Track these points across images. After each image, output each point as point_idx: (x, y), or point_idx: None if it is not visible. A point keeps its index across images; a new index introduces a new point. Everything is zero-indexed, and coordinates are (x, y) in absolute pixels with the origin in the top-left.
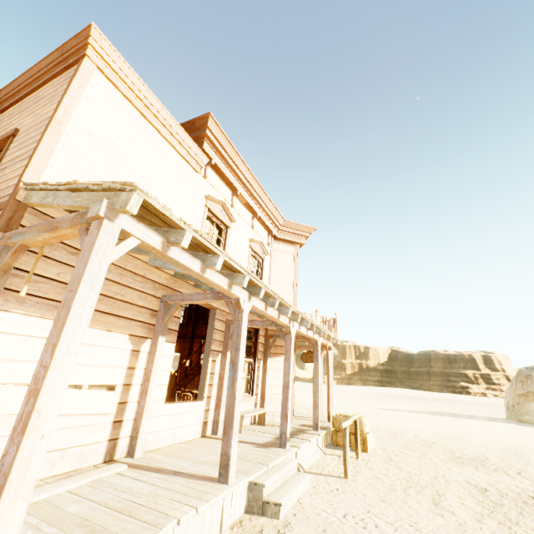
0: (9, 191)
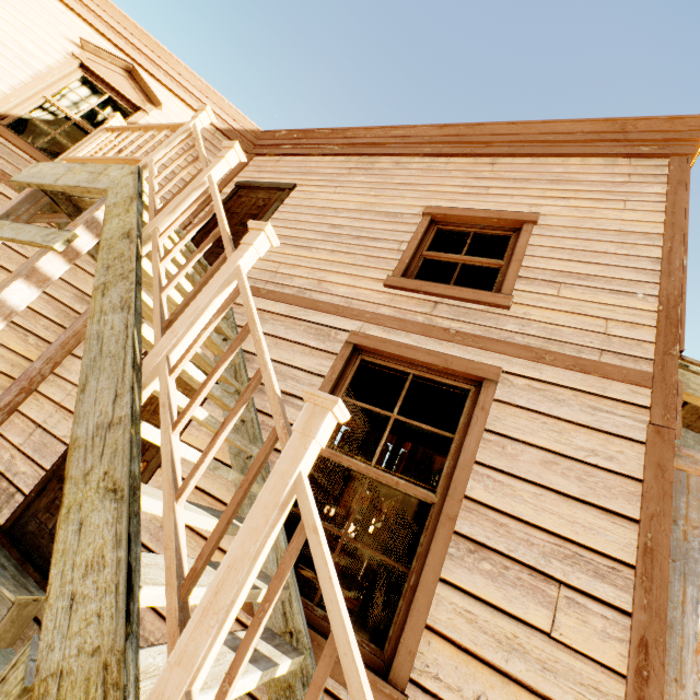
0: (627, 348)
